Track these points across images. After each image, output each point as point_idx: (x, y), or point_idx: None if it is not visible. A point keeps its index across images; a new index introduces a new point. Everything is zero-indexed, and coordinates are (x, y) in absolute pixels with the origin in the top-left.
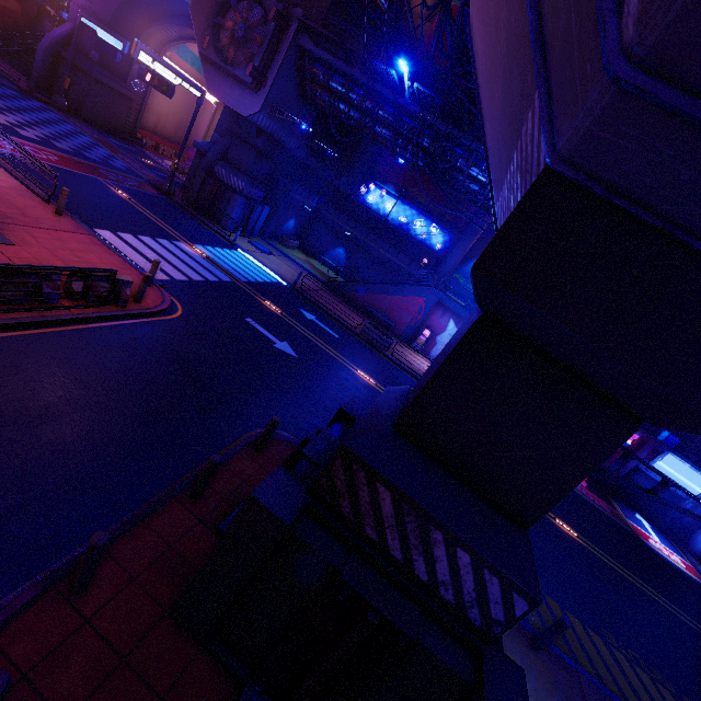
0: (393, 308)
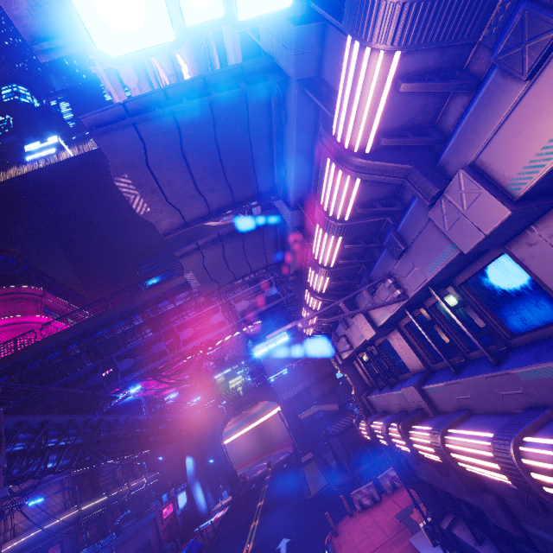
0: None
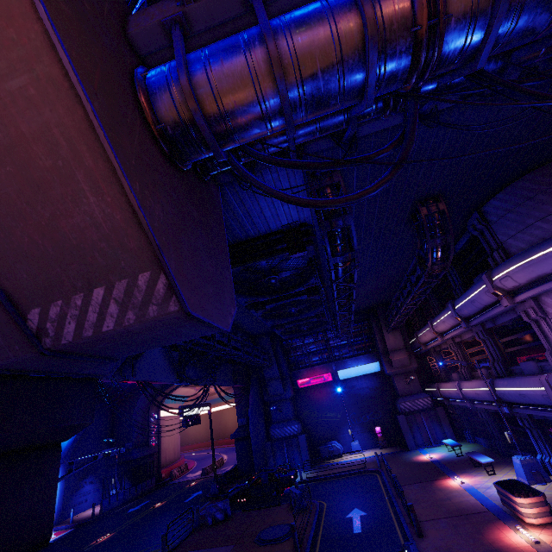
0: None
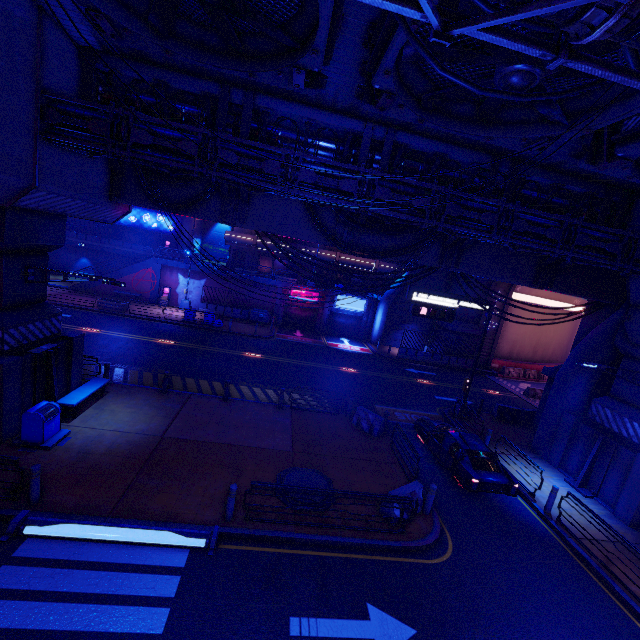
0: (134, 284)
